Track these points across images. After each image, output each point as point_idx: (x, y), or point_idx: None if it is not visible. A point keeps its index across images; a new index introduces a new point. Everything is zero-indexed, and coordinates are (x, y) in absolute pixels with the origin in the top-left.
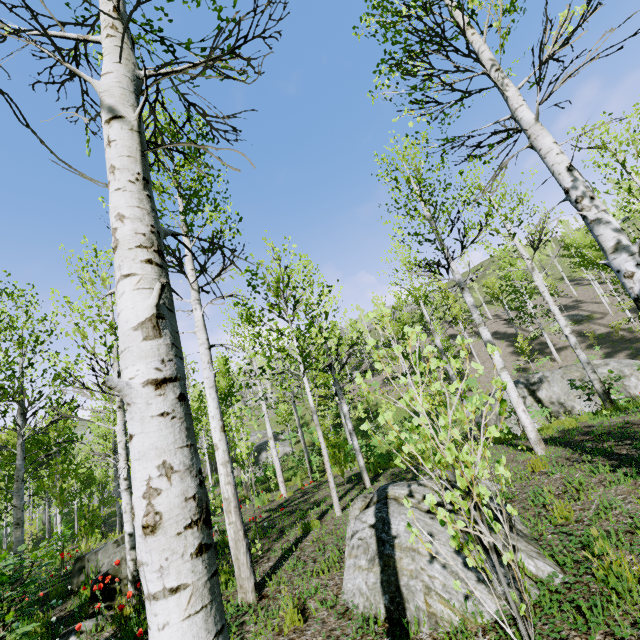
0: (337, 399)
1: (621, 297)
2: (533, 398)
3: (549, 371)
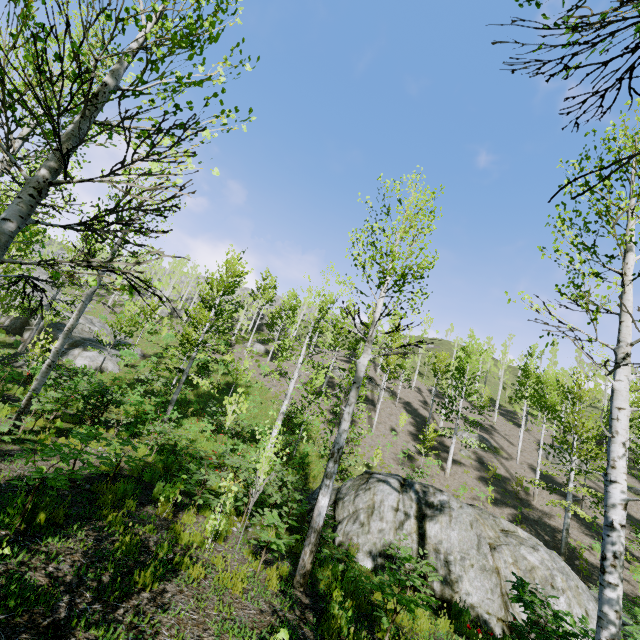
0: (196, 349)
1: (532, 452)
2: (418, 525)
3: (458, 501)
